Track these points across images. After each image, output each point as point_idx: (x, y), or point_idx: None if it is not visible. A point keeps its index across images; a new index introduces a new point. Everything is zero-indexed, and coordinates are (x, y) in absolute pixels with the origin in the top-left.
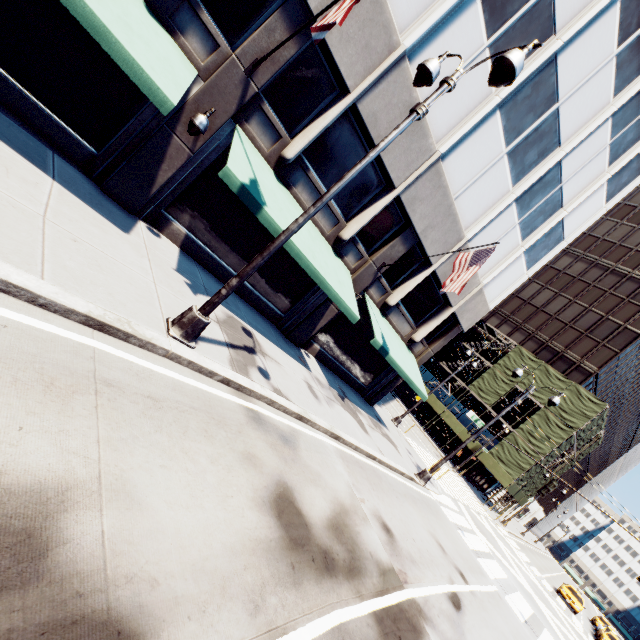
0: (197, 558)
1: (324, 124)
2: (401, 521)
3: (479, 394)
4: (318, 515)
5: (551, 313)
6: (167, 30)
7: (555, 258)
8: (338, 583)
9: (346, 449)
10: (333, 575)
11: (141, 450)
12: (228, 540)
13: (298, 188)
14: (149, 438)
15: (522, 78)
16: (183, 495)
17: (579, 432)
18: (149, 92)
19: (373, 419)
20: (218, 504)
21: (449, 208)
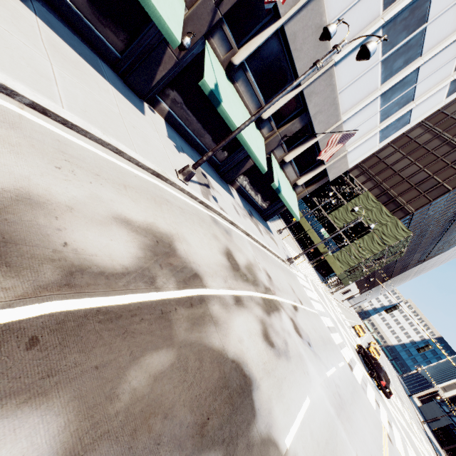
0: (207, 263)
1: (261, 41)
2: (275, 275)
3: (334, 220)
4: (241, 263)
5: (396, 170)
6: None
7: (411, 129)
8: (249, 285)
9: (252, 241)
10: (248, 282)
11: (184, 227)
12: (214, 261)
13: (239, 83)
14: (185, 223)
15: (403, 5)
16: (199, 244)
17: (390, 248)
18: (167, 35)
19: (266, 229)
20: (209, 250)
21: (334, 100)
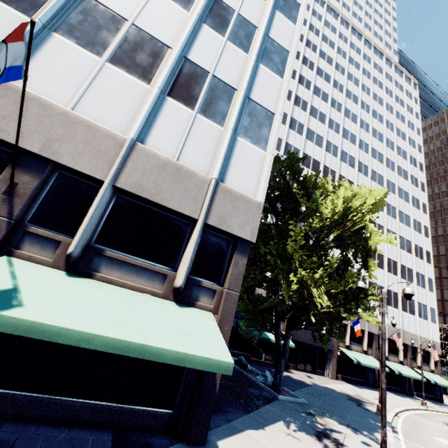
0: None
1: (387, 345)
2: None
3: None
4: None
5: None
6: (366, 354)
7: None
8: None
9: None
10: None
11: None
12: None
13: (388, 358)
14: None
15: (400, 304)
16: None
17: None
18: (387, 371)
19: None
20: None
21: (410, 334)
